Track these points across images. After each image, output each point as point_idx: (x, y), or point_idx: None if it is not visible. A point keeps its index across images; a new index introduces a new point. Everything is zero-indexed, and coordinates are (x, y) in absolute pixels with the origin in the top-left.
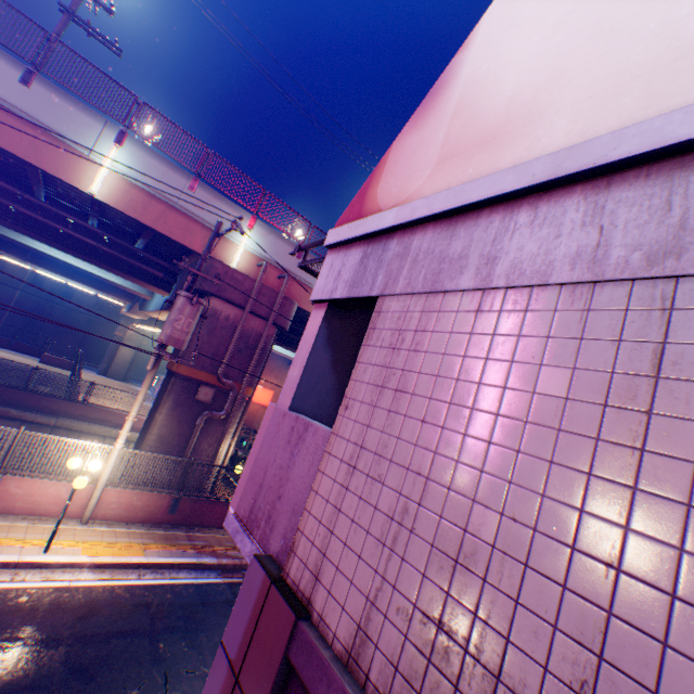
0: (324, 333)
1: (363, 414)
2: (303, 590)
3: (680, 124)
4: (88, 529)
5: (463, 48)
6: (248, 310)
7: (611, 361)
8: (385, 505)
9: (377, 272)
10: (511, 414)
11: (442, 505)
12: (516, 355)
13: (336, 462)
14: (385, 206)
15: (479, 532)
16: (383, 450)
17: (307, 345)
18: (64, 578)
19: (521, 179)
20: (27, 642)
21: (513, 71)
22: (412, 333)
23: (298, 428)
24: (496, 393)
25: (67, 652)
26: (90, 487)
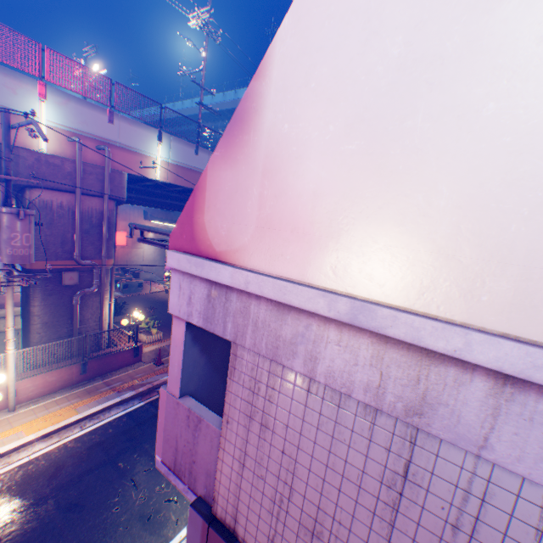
0: (190, 337)
1: (242, 432)
2: (229, 523)
3: (429, 334)
4: (19, 414)
5: (260, 72)
6: (80, 194)
7: (385, 460)
8: (269, 493)
9: (226, 319)
10: (334, 468)
11: (302, 504)
12: (335, 434)
13: (230, 457)
14: (217, 246)
15: (323, 523)
16: (261, 461)
17: (178, 349)
18: (22, 457)
19: (330, 309)
20: (22, 511)
21: (314, 156)
22: (265, 386)
23: (193, 418)
24: (325, 452)
25: (56, 501)
26: (2, 387)
